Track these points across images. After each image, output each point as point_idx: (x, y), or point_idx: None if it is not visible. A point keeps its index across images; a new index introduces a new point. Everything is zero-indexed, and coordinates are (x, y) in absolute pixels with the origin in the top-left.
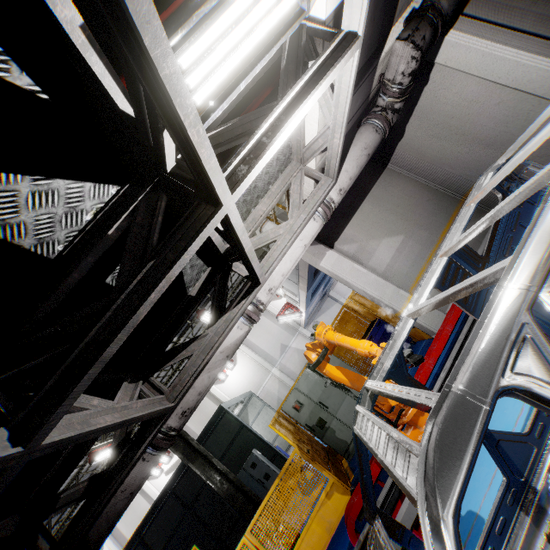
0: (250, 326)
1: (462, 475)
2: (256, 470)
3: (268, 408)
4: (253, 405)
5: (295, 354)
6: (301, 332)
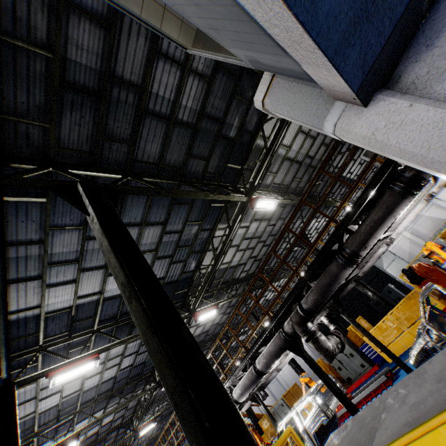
0: (388, 246)
1: (424, 295)
2: (391, 294)
3: (400, 260)
4: (387, 256)
5: (426, 221)
6: (433, 203)
